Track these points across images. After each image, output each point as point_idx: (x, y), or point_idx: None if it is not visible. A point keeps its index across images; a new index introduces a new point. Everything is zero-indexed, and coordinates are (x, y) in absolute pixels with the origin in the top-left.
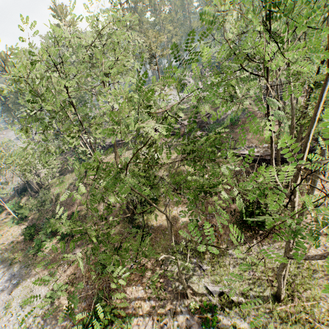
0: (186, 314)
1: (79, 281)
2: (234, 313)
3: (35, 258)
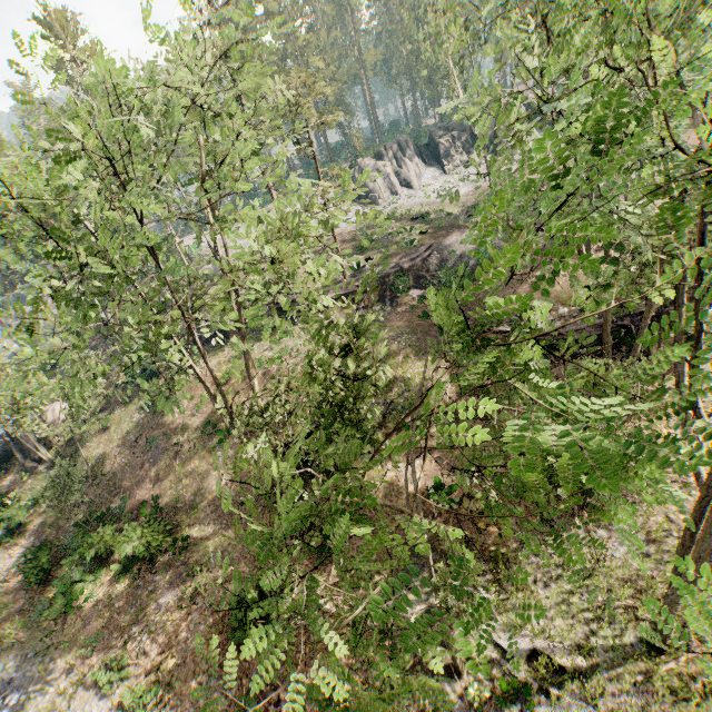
0: None
1: (187, 672)
2: (569, 695)
3: (60, 628)
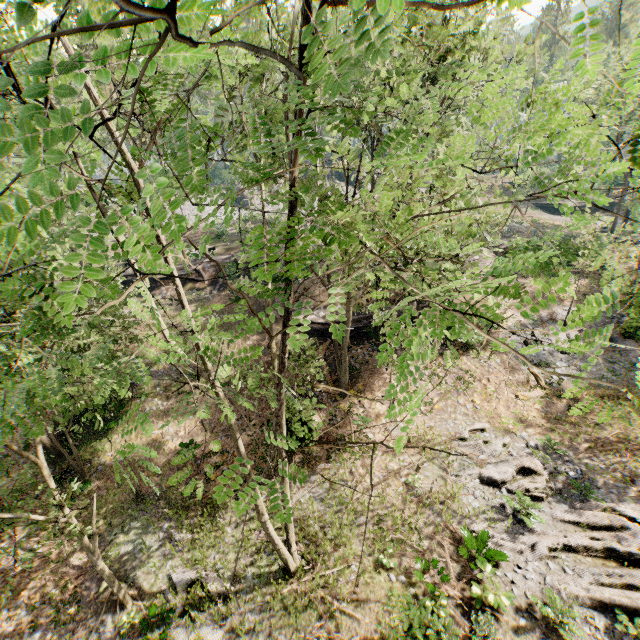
0: None
1: None
2: (206, 617)
3: None
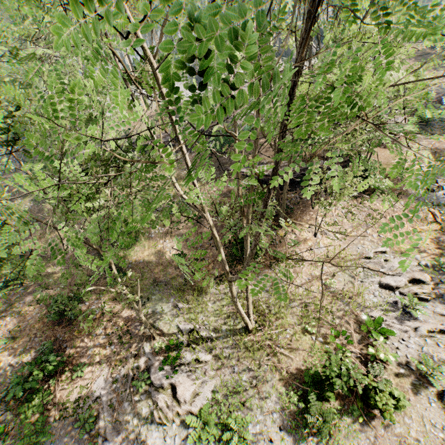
0: (149, 355)
1: (25, 334)
2: (201, 348)
3: None
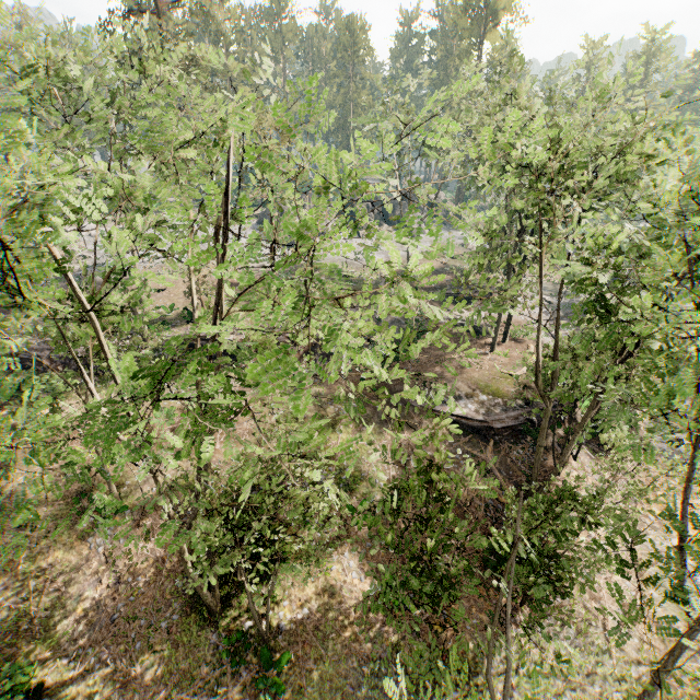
0: None
1: None
2: None
3: None
